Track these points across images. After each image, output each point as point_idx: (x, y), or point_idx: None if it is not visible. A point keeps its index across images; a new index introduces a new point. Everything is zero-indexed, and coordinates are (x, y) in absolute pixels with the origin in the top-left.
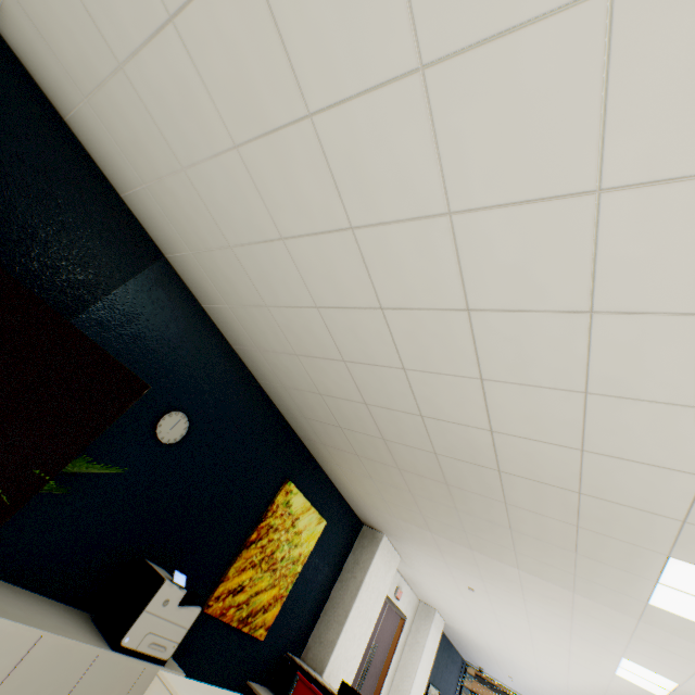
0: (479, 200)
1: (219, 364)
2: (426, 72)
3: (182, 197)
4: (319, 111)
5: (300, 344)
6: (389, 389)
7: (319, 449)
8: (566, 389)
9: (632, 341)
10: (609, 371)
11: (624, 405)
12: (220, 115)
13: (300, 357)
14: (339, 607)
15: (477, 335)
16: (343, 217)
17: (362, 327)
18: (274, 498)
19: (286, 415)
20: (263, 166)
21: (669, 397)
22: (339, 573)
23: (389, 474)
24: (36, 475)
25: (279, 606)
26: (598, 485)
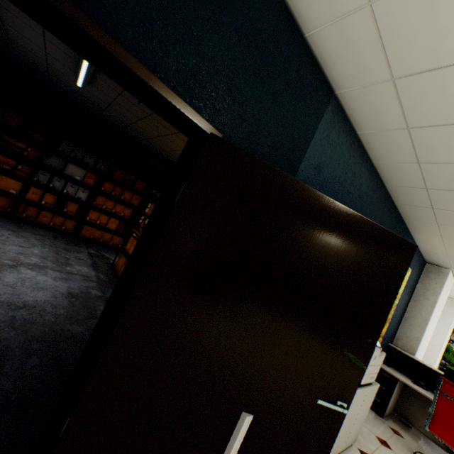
0: None
1: (364, 182)
2: None
3: None
4: None
5: None
6: None
7: (425, 226)
8: None
9: None
10: None
11: None
12: None
13: None
14: (417, 317)
15: None
16: None
17: None
18: None
19: (400, 206)
20: None
21: None
22: (410, 296)
23: None
24: (366, 341)
25: (387, 324)
26: None
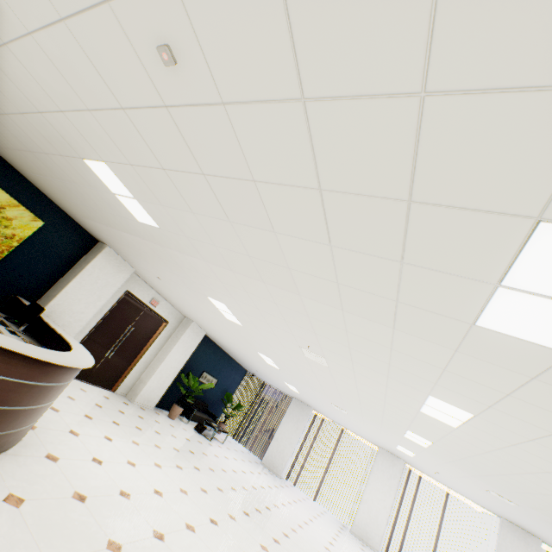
0: None
1: None
2: None
3: None
4: None
5: None
6: None
7: (5, 156)
8: None
9: None
10: None
11: None
12: None
13: None
14: (65, 281)
15: None
16: None
17: None
18: None
19: None
20: None
21: None
22: (73, 266)
23: (27, 161)
24: None
25: None
26: (11, 98)
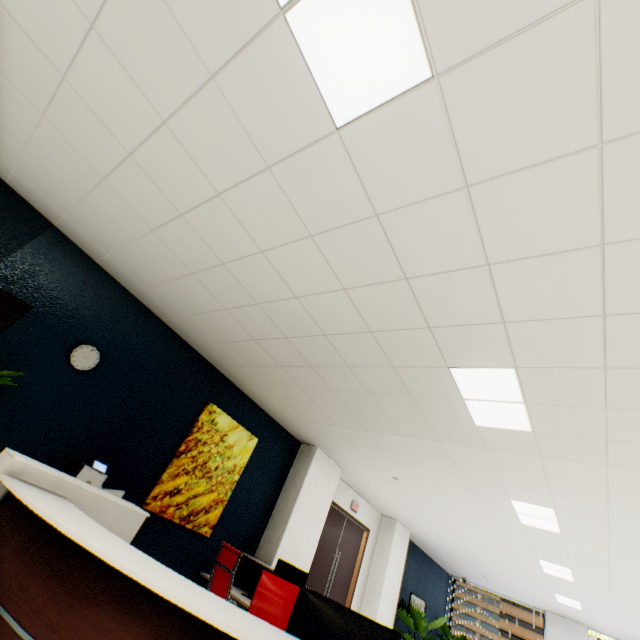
0: (171, 106)
1: (122, 308)
2: (96, 28)
3: (38, 168)
4: (67, 73)
5: (163, 271)
6: (228, 288)
7: (232, 372)
8: (302, 238)
9: (300, 182)
10: (308, 212)
11: (333, 237)
12: (24, 95)
13: (170, 283)
14: (283, 511)
15: (236, 214)
16: (122, 148)
17: (183, 237)
18: (198, 418)
19: (195, 347)
20: (64, 125)
21: (345, 219)
22: (282, 485)
23: (279, 375)
24: None
25: (221, 509)
26: (374, 319)
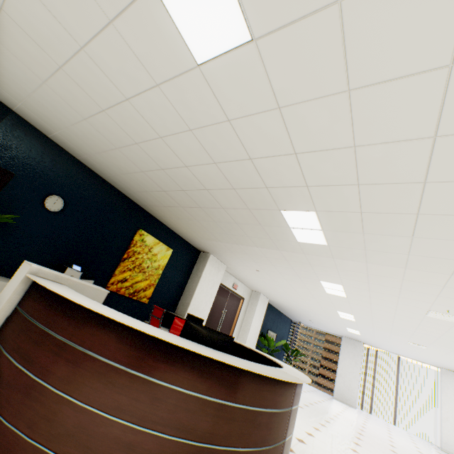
0: (85, 38)
1: (72, 169)
2: None
3: None
4: (2, 5)
5: (97, 145)
6: (142, 158)
7: (152, 210)
8: (185, 131)
9: (179, 96)
10: (187, 115)
11: (204, 132)
12: None
13: (103, 154)
14: (190, 289)
15: (140, 112)
16: (54, 62)
17: (107, 125)
18: (133, 238)
19: (126, 194)
20: (7, 42)
21: (210, 121)
22: (190, 276)
23: (182, 212)
24: None
25: (153, 289)
26: (234, 181)
